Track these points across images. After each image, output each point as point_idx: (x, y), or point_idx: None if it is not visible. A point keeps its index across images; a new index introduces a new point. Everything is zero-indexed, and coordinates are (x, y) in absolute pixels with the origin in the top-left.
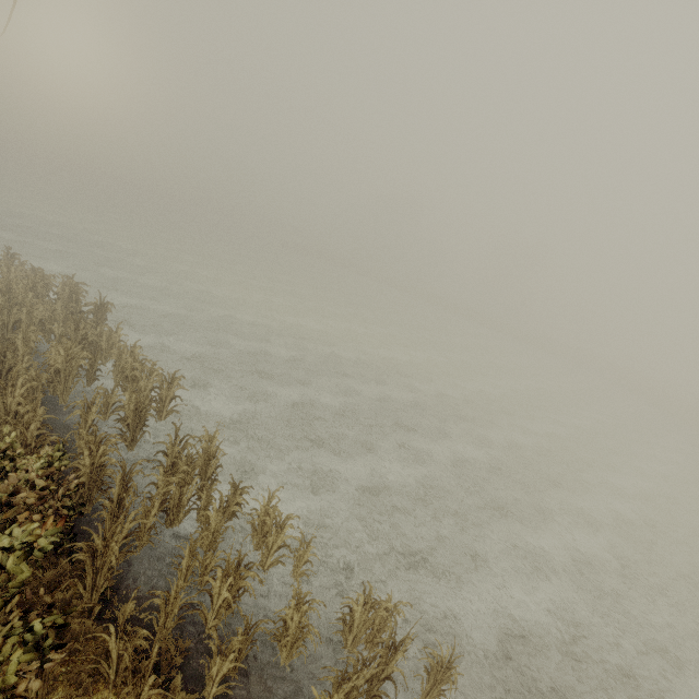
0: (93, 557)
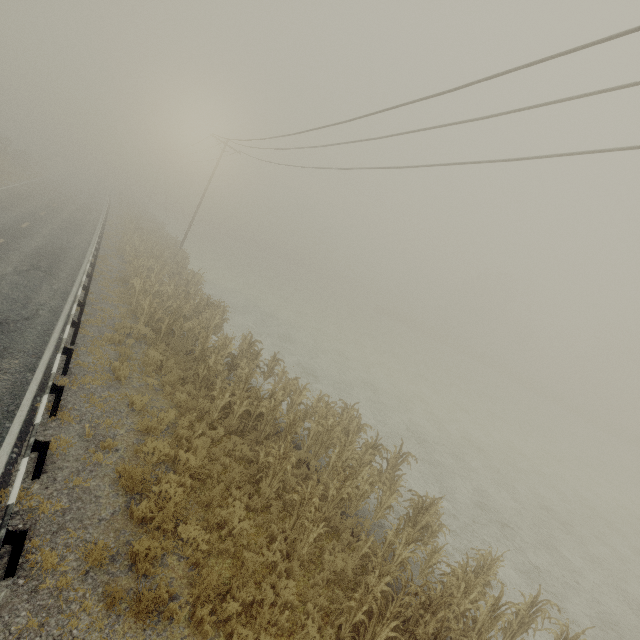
0: None
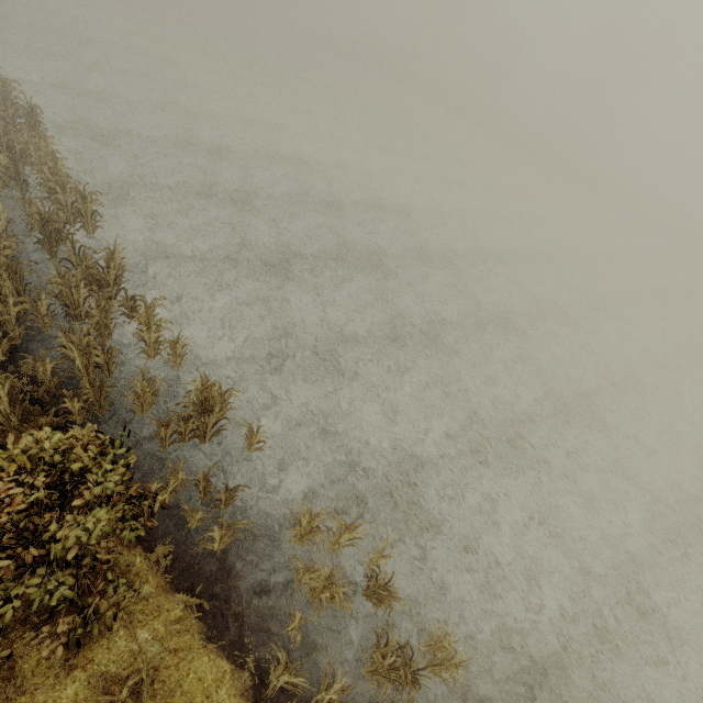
0: (5, 332)
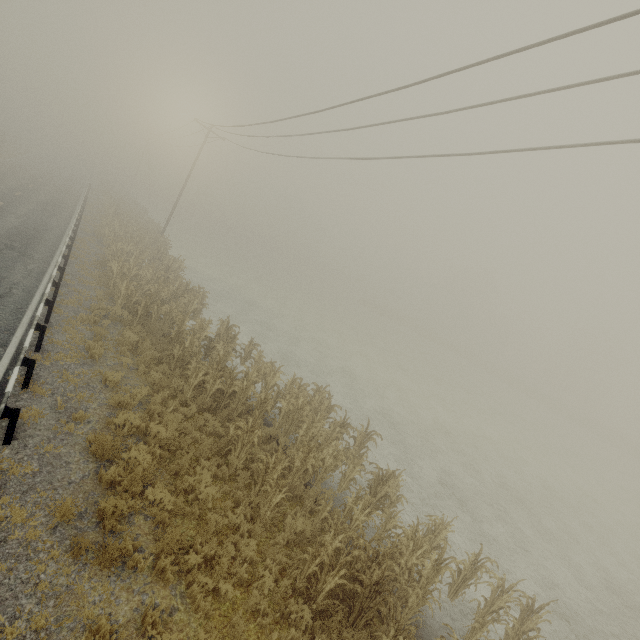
0: None
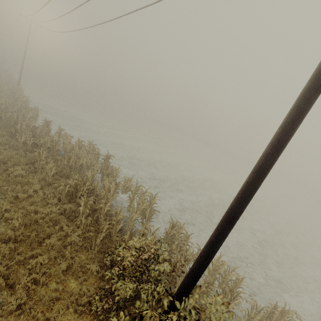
0: None
